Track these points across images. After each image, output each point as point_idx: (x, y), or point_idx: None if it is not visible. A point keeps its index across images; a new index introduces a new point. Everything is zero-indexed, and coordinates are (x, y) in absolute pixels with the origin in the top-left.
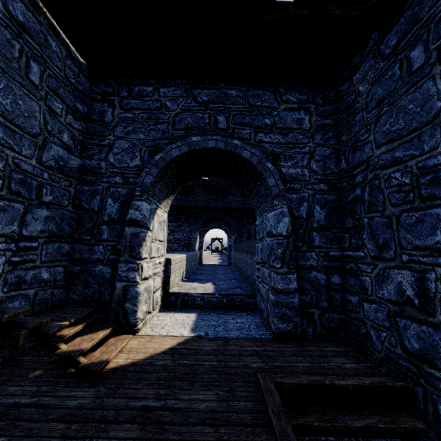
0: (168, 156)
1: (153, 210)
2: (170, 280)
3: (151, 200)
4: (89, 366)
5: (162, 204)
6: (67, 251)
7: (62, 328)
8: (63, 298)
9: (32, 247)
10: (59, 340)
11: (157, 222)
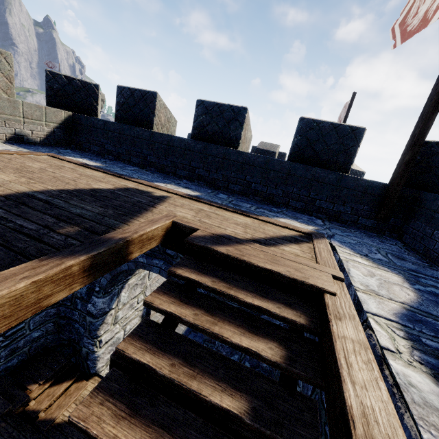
0: (119, 268)
1: (117, 291)
2: (151, 313)
3: (113, 288)
4: (40, 424)
5: (137, 270)
6: (55, 312)
7: (26, 400)
8: (55, 338)
9: (20, 328)
10: (26, 404)
11: (128, 291)
